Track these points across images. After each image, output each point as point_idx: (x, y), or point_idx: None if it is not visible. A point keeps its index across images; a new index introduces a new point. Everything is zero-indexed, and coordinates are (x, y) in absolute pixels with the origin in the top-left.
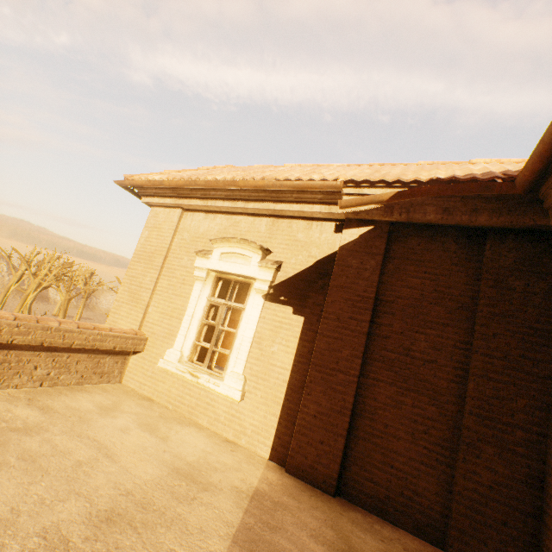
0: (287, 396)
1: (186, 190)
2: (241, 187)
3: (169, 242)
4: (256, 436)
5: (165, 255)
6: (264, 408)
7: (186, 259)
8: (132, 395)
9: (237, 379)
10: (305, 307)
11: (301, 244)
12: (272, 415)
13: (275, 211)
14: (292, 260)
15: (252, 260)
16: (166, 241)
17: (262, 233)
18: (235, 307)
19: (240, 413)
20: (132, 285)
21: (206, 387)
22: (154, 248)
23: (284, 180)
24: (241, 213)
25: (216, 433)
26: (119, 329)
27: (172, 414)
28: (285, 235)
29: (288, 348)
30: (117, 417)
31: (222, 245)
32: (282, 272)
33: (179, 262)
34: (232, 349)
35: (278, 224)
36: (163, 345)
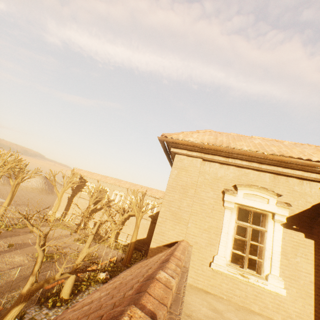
0: (316, 292)
1: (213, 150)
2: (268, 158)
3: (197, 180)
4: (300, 319)
5: (195, 189)
6: (301, 300)
7: (211, 192)
8: (197, 290)
9: (278, 280)
10: (313, 234)
11: (298, 193)
12: (308, 305)
13: (280, 172)
14: (295, 202)
15: (270, 200)
16: (195, 180)
17: (268, 183)
18: (258, 229)
19: (283, 303)
20: (171, 207)
21: (253, 284)
22: (185, 183)
23: (293, 157)
24: (248, 168)
25: (269, 317)
26: (185, 243)
27: (234, 304)
28: (285, 186)
29: (308, 260)
30: (232, 319)
31: (245, 188)
32: (289, 209)
33: (206, 194)
34: (264, 258)
35: (278, 179)
36: (207, 251)
